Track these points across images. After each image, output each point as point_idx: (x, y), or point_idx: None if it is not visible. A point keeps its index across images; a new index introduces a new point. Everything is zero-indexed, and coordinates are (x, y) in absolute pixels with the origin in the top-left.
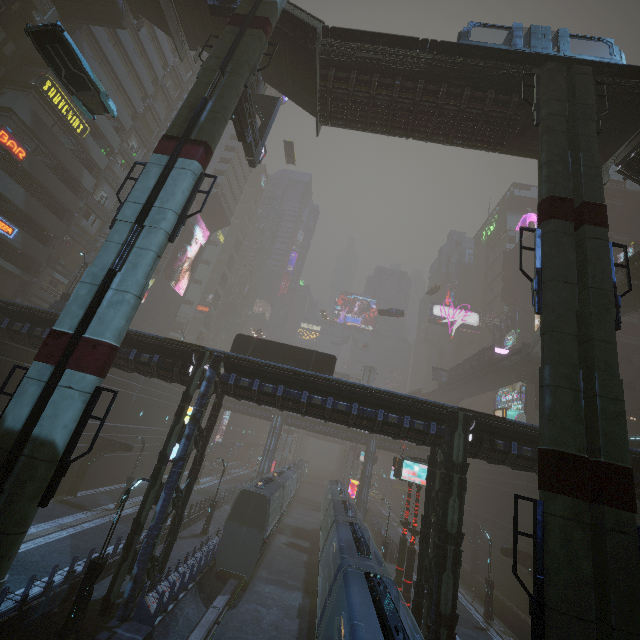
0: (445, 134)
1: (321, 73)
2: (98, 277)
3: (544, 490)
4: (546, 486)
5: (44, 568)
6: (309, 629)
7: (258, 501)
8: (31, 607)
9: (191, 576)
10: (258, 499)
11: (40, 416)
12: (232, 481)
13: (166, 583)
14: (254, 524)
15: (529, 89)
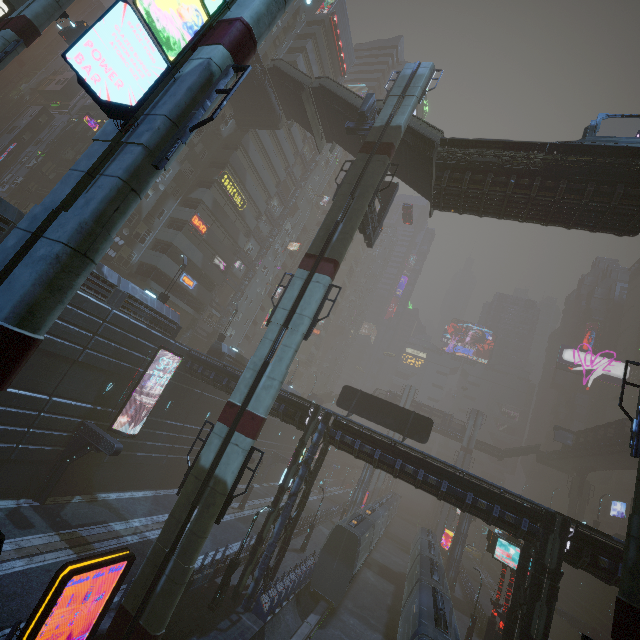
0: (565, 221)
1: (436, 175)
2: (257, 365)
3: None
4: (617, 637)
5: None
6: None
7: (350, 539)
8: (194, 579)
9: (292, 589)
10: (350, 537)
11: (219, 461)
12: (327, 500)
13: (275, 589)
14: (345, 559)
15: None
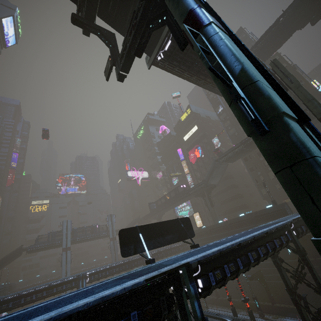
0: None
1: None
2: None
3: None
4: None
5: None
6: None
7: None
8: None
9: None
10: None
11: None
12: None
13: None
14: None
15: None
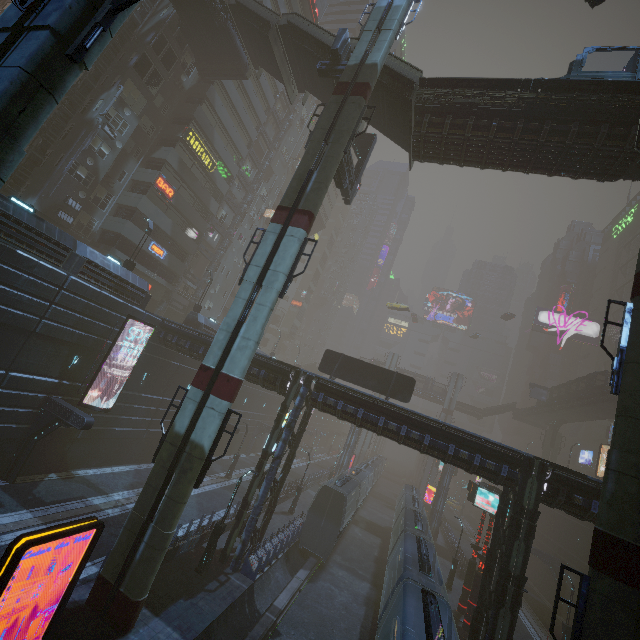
0: (547, 168)
1: (416, 120)
2: (231, 326)
3: (592, 567)
4: (595, 564)
5: (183, 517)
6: (374, 618)
7: (336, 498)
8: (180, 546)
9: (281, 548)
10: (336, 496)
11: (195, 426)
12: (315, 466)
13: (263, 550)
14: (332, 516)
15: None
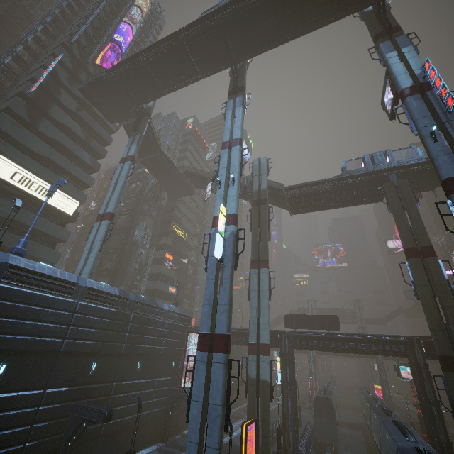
0: (351, 204)
1: (289, 202)
2: (254, 321)
3: (443, 371)
4: (443, 369)
5: None
6: None
7: (325, 401)
8: None
9: (310, 441)
10: (325, 400)
11: (259, 372)
12: None
13: (302, 443)
14: (328, 414)
15: (383, 181)
